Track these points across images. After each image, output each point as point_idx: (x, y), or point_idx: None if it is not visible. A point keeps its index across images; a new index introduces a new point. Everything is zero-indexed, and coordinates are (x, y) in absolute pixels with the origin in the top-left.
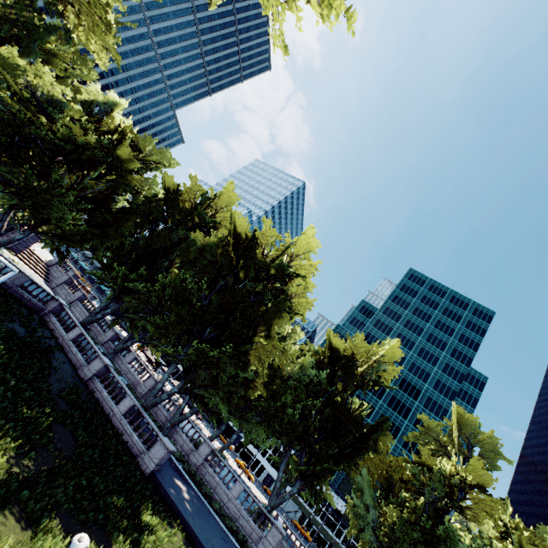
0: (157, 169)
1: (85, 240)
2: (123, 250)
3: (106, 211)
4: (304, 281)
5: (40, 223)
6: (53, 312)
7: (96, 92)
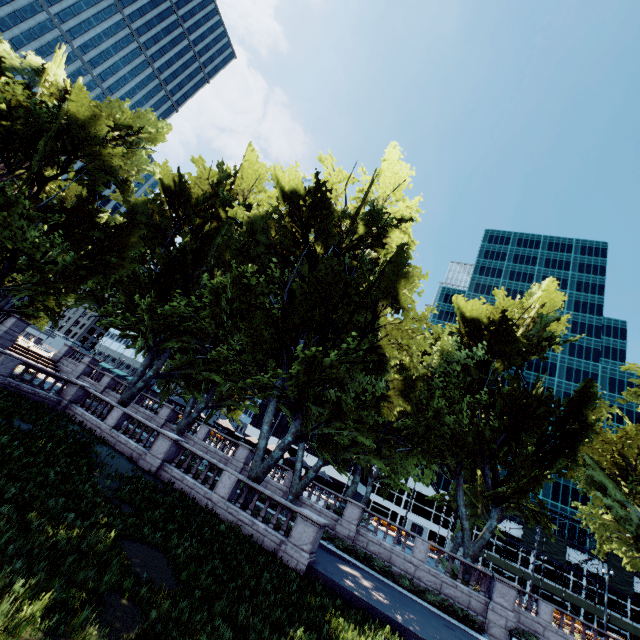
0: (143, 143)
1: (77, 278)
2: (139, 284)
3: (92, 228)
4: (405, 233)
5: (1, 269)
6: (75, 401)
7: (11, 58)
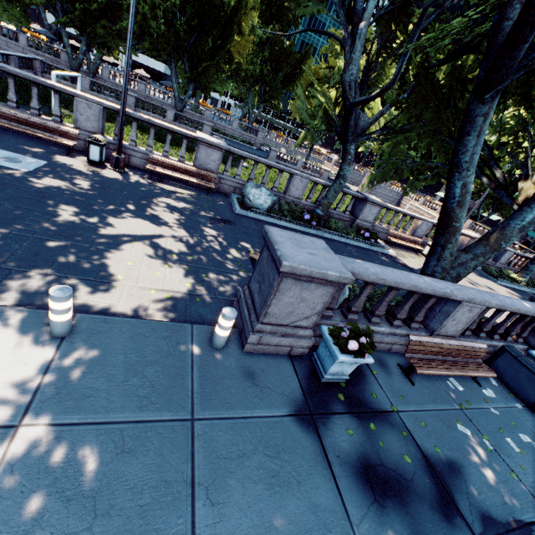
0: None
1: None
2: None
3: None
4: None
5: None
6: (42, 71)
7: None
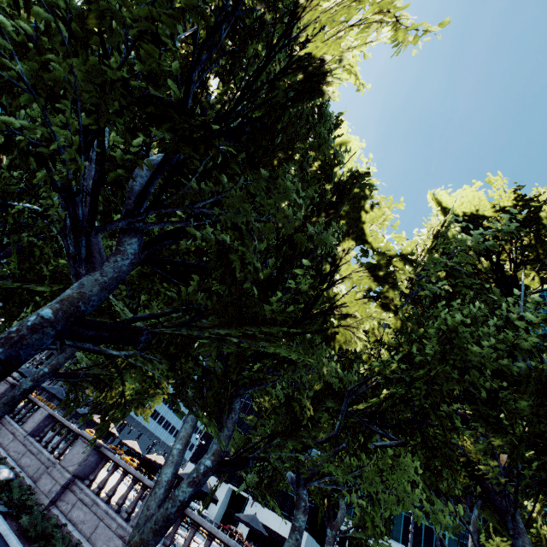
0: None
1: None
2: None
3: None
4: (349, 72)
5: None
6: None
7: None
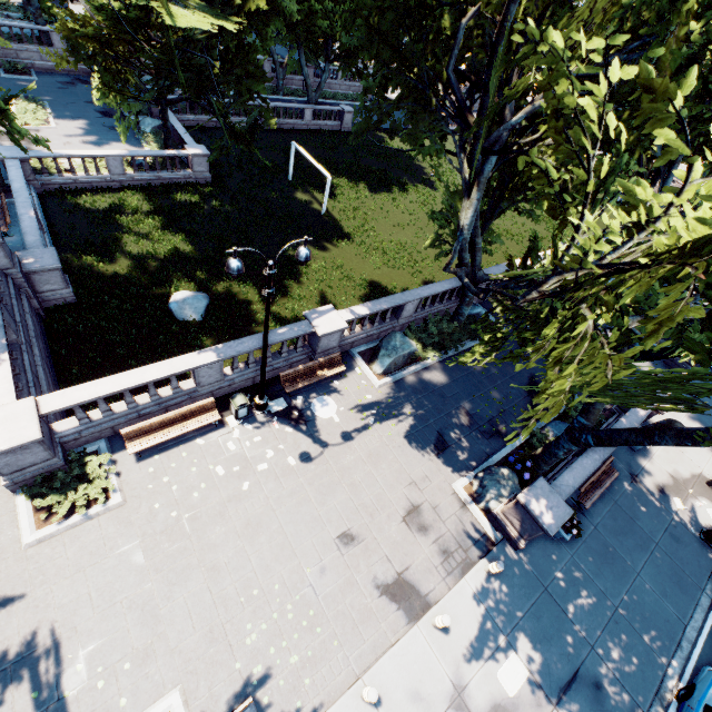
0: None
1: None
2: None
3: None
4: None
5: None
6: None
7: None
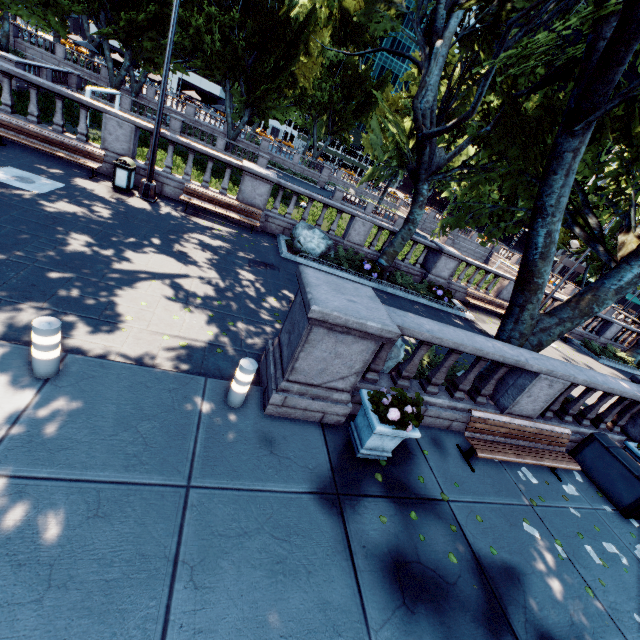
0: None
1: None
2: None
3: None
4: None
5: None
6: (78, 88)
7: None
